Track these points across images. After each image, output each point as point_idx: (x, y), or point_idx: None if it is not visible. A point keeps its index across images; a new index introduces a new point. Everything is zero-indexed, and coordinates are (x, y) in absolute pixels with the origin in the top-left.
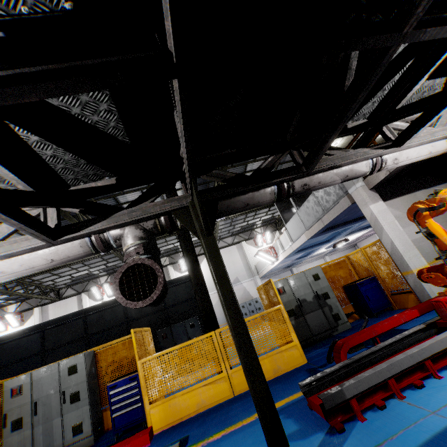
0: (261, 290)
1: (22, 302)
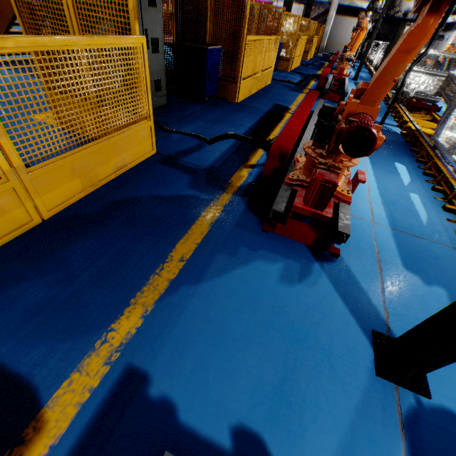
0: None
1: None
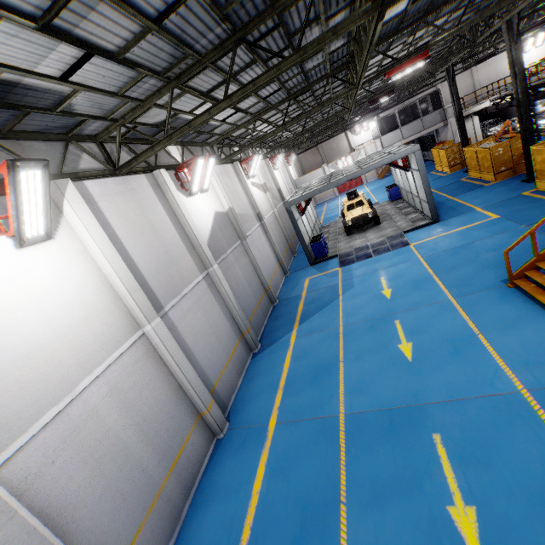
0: (451, 148)
1: (182, 146)
